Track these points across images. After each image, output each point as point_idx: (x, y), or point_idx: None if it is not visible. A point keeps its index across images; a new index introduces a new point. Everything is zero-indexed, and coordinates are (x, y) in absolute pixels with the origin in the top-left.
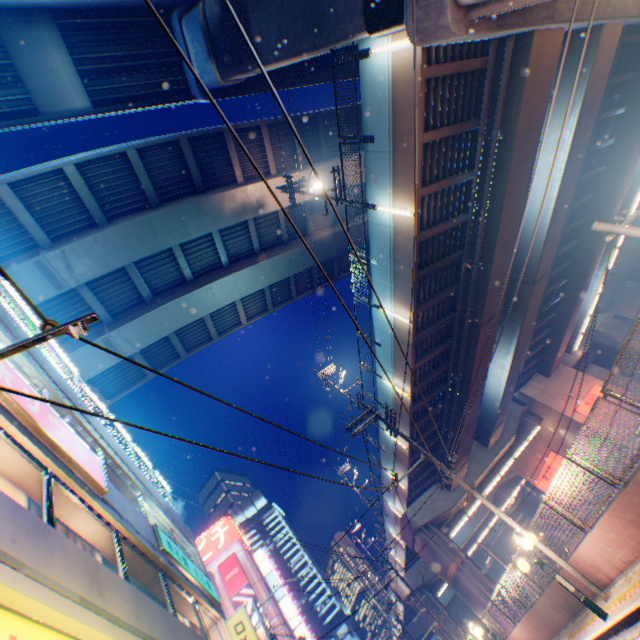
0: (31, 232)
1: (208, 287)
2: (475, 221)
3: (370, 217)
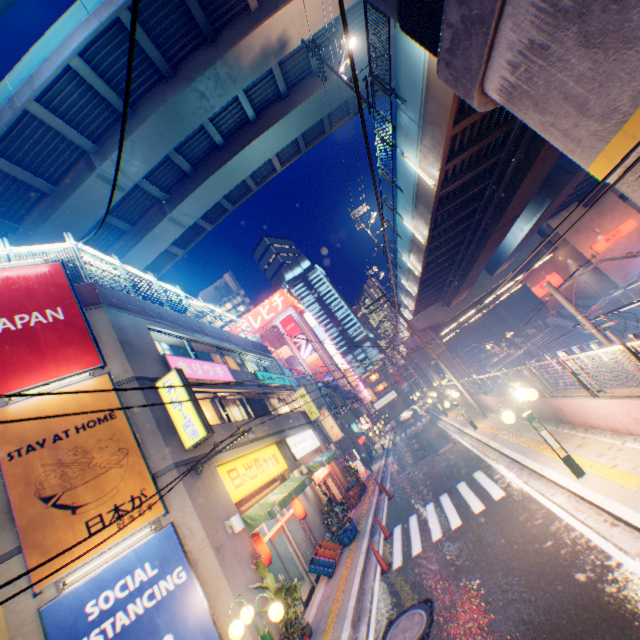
0: (76, 143)
1: (241, 155)
2: (508, 161)
3: (398, 158)
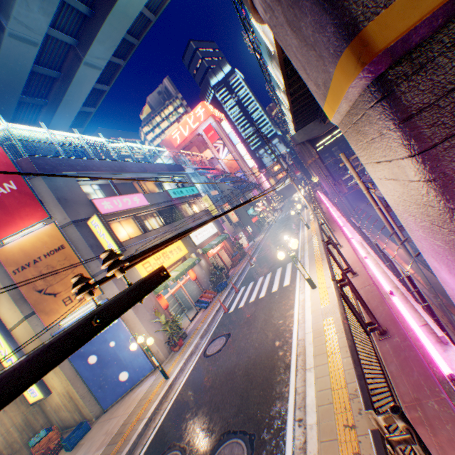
0: None
1: None
2: None
3: (248, 15)
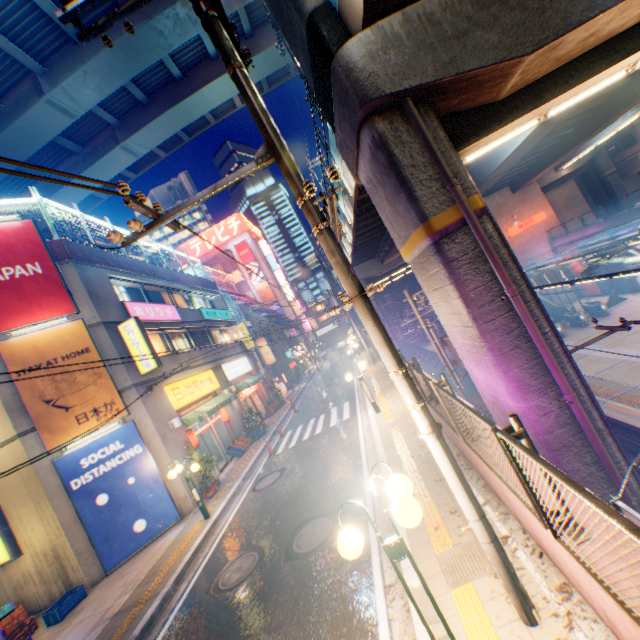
0: (21, 62)
1: (199, 93)
2: None
3: (332, 160)
